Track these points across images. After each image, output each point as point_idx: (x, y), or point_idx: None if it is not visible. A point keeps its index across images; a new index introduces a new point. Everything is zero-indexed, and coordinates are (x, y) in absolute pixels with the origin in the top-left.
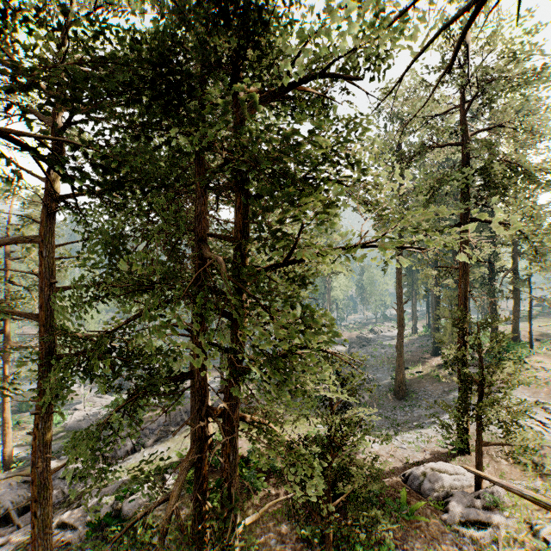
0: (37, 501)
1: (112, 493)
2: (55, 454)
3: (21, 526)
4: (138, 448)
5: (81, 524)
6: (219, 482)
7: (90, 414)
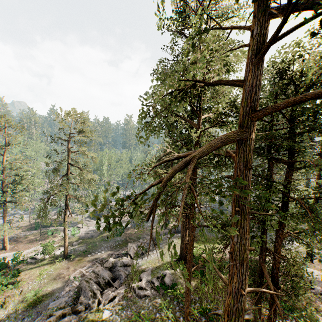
0: (189, 281)
1: (150, 274)
2: (86, 251)
3: (117, 288)
4: (144, 252)
5: (148, 288)
6: (202, 271)
7: (89, 230)
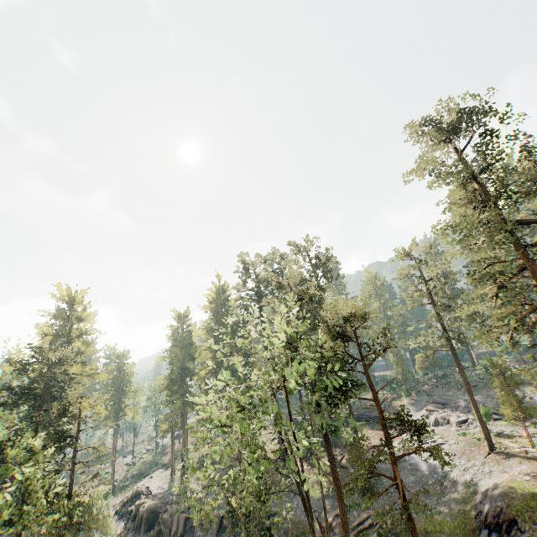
0: None
1: None
2: None
3: None
4: None
5: None
6: None
7: None
